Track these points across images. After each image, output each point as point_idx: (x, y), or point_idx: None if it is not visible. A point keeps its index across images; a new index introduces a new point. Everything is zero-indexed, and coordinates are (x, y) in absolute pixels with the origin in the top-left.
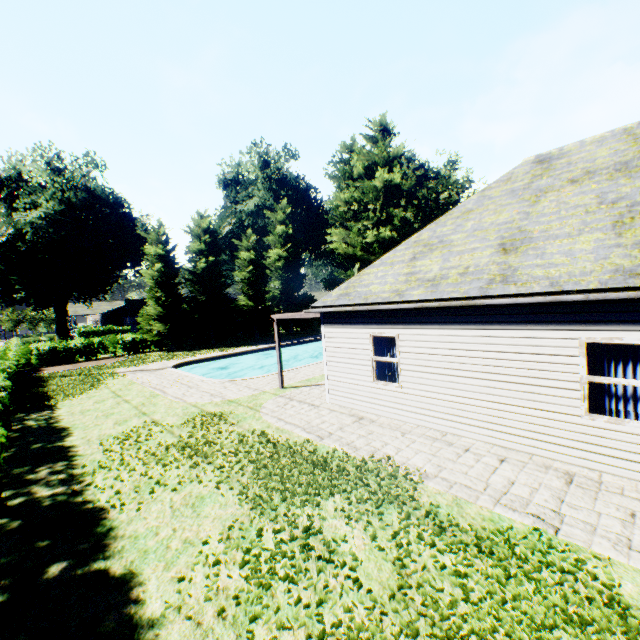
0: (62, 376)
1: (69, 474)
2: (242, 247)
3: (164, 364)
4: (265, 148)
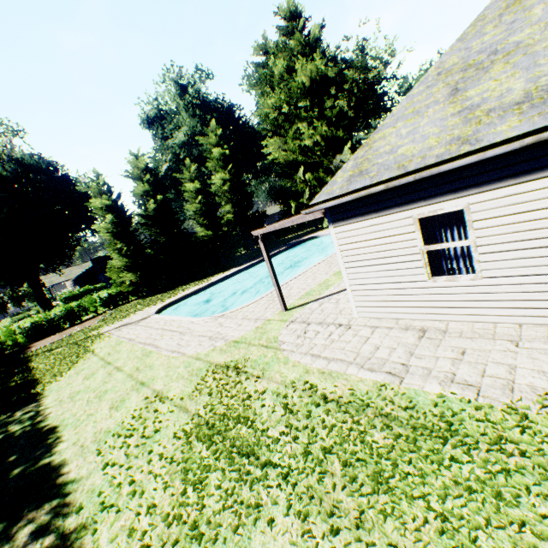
0: (48, 351)
1: (58, 534)
2: (185, 180)
3: (146, 312)
4: (178, 72)
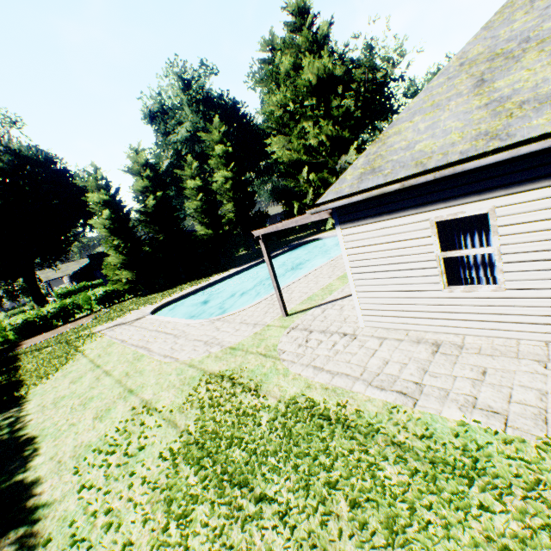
0: (38, 349)
1: None
2: (186, 176)
3: (141, 312)
4: (182, 66)
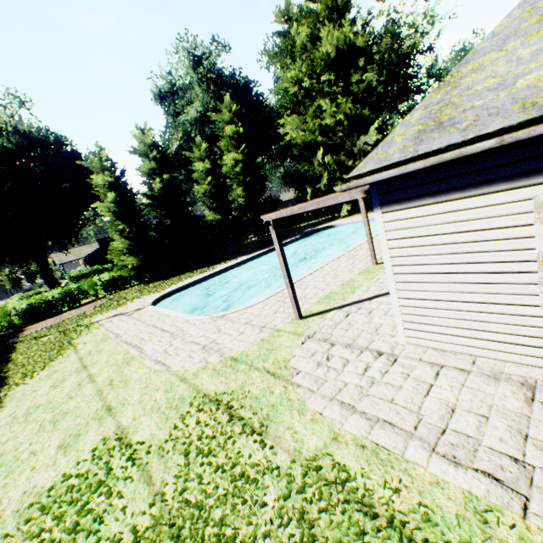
0: (35, 338)
1: None
2: (195, 159)
3: (143, 301)
4: (192, 42)
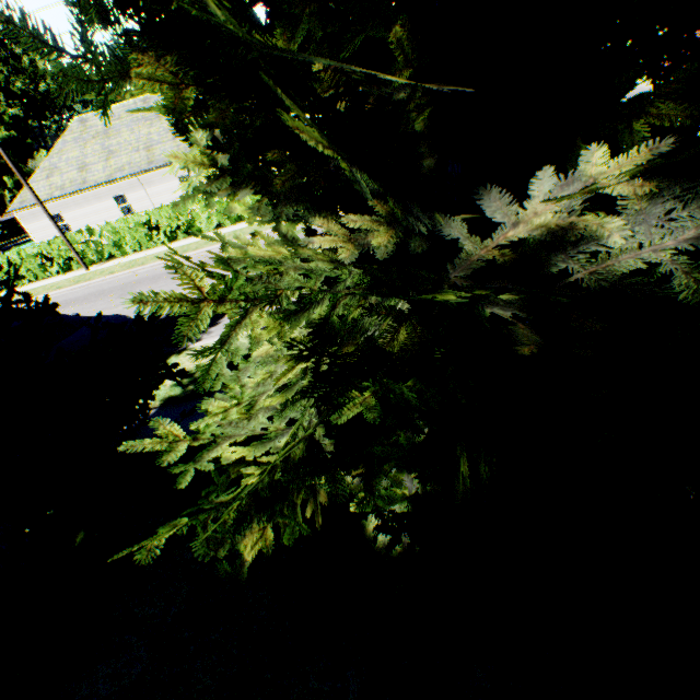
0: None
1: None
2: None
3: None
4: None
